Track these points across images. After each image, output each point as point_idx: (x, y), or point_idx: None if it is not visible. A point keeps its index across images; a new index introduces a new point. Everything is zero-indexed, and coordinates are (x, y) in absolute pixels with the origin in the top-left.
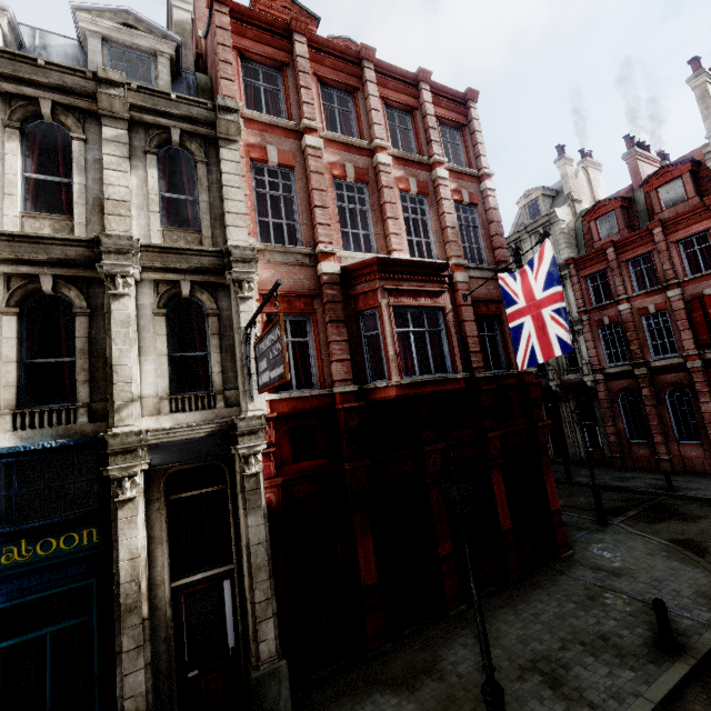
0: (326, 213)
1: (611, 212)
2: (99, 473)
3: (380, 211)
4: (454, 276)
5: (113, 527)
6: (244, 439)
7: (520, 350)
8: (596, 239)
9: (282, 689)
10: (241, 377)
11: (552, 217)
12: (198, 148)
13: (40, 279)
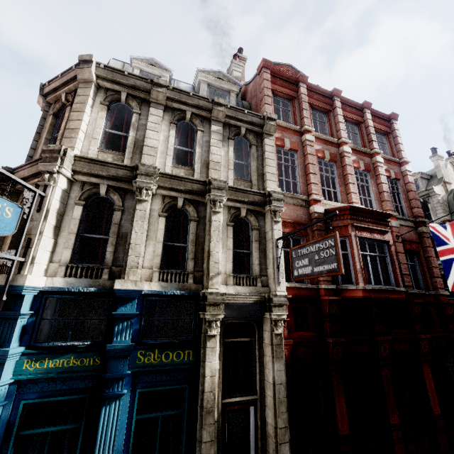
0: (315, 177)
1: None
2: (195, 316)
3: (343, 179)
4: (390, 222)
5: (203, 352)
6: (276, 309)
7: (453, 277)
8: None
9: None
10: (273, 269)
11: (431, 191)
12: (253, 138)
13: (178, 199)
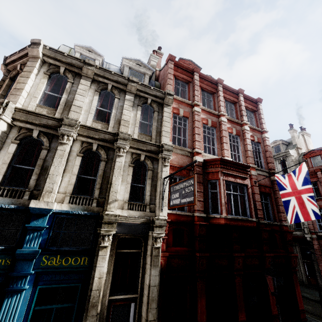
0: (199, 137)
1: (318, 155)
2: (94, 231)
3: (220, 139)
4: (251, 171)
5: (95, 258)
6: (157, 229)
7: (288, 212)
8: (310, 166)
9: None
10: (159, 199)
11: (287, 153)
12: (156, 106)
13: (93, 144)
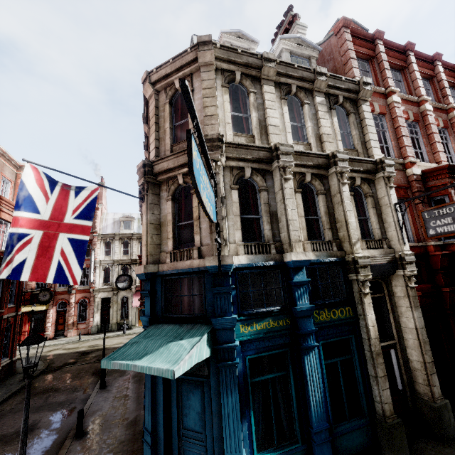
0: (408, 140)
1: None
2: (345, 278)
3: (427, 138)
4: None
5: (361, 307)
6: (408, 266)
7: None
8: None
9: (450, 417)
10: (396, 231)
11: None
12: (349, 105)
13: (306, 175)
